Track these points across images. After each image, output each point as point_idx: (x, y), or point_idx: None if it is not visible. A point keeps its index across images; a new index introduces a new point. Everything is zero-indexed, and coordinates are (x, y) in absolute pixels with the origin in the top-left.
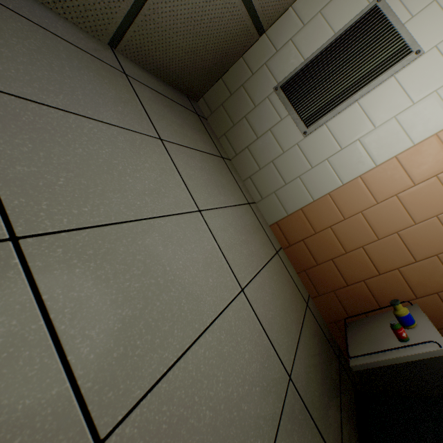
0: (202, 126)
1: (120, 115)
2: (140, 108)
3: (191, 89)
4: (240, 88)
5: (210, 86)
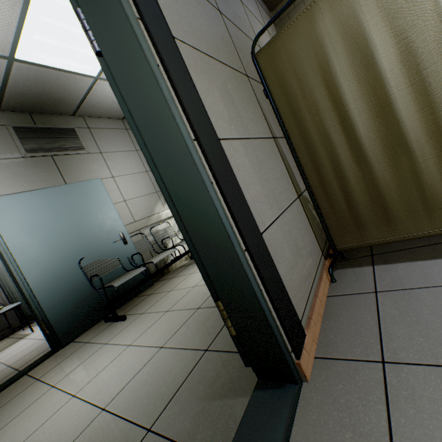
0: (275, 29)
1: (258, 17)
2: (260, 14)
3: (271, 3)
4: (301, 4)
5: (282, 1)
